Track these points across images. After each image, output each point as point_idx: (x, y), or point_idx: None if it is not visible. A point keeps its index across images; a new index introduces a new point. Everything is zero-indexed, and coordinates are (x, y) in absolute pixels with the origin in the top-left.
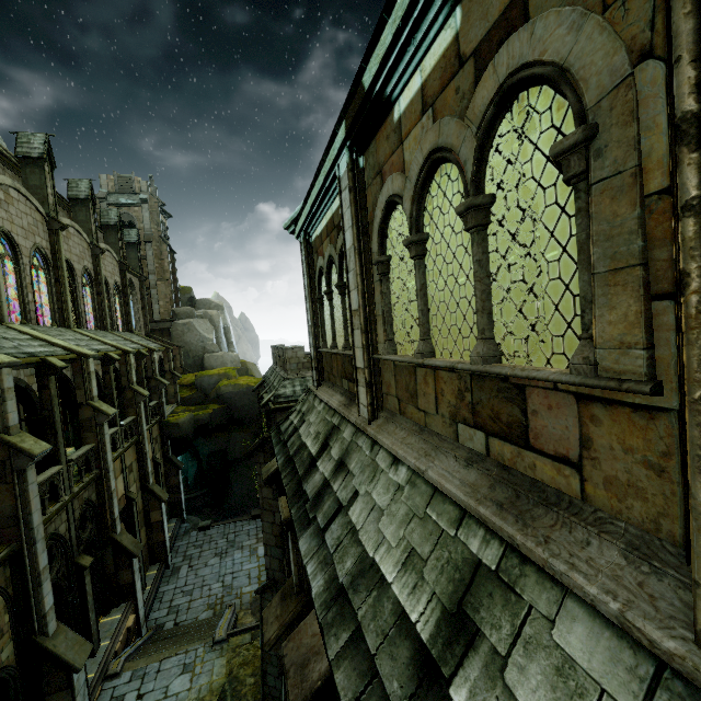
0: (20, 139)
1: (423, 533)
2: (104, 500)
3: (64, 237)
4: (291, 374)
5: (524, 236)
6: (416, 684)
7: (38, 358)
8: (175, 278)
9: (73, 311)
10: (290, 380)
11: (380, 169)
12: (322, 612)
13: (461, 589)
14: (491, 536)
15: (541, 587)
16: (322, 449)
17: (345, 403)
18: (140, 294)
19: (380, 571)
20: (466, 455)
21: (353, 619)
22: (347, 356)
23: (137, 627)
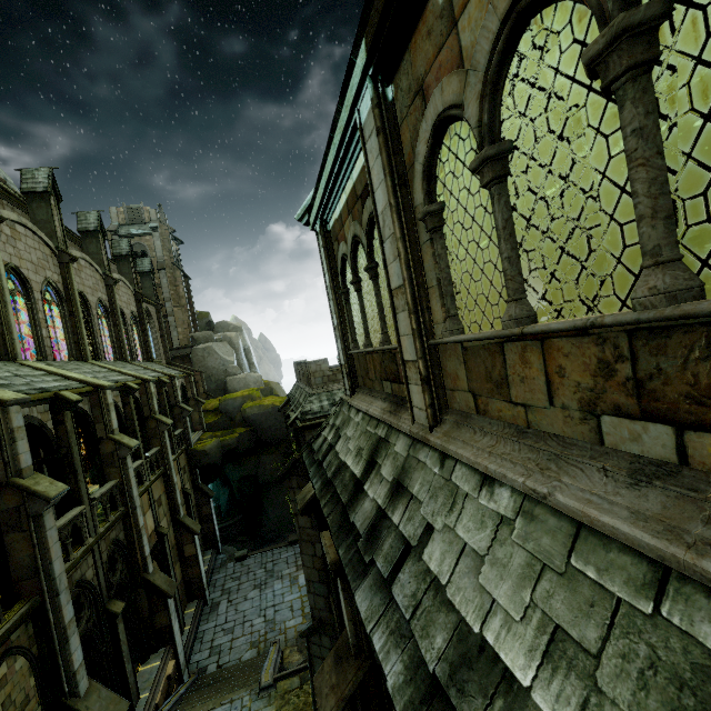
0: (24, 175)
1: (573, 602)
2: (133, 538)
3: (75, 269)
4: (317, 388)
5: (569, 202)
6: None
7: (51, 393)
8: (192, 304)
9: (91, 344)
10: (316, 395)
11: (420, 85)
12: None
13: None
14: None
15: None
16: (368, 469)
17: (390, 410)
18: (158, 322)
19: (500, 661)
20: (625, 465)
21: None
22: (387, 352)
23: (178, 673)
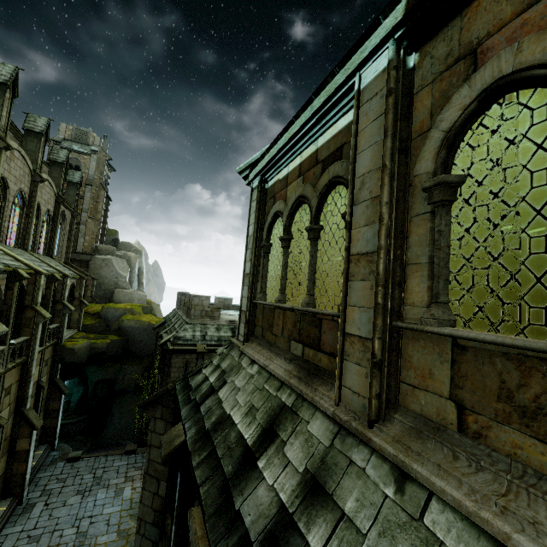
0: None
1: None
2: None
3: (7, 157)
4: (194, 319)
5: None
6: None
7: None
8: (105, 220)
9: None
10: (192, 325)
11: (471, 49)
12: None
13: None
14: None
15: None
16: (265, 439)
17: (299, 375)
18: (69, 226)
19: None
20: None
21: None
22: (310, 314)
23: None
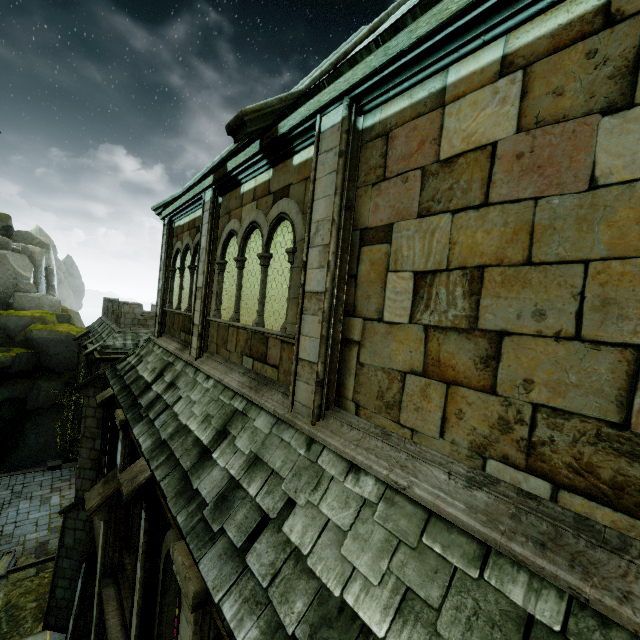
0: None
1: (215, 406)
2: None
3: None
4: (125, 328)
5: None
6: (199, 459)
7: None
8: None
9: None
10: (123, 333)
11: (230, 211)
12: (149, 454)
13: (227, 421)
14: (244, 399)
15: (255, 410)
16: (157, 378)
17: (181, 348)
18: None
19: (189, 428)
20: (244, 371)
21: (169, 451)
22: (188, 316)
23: None
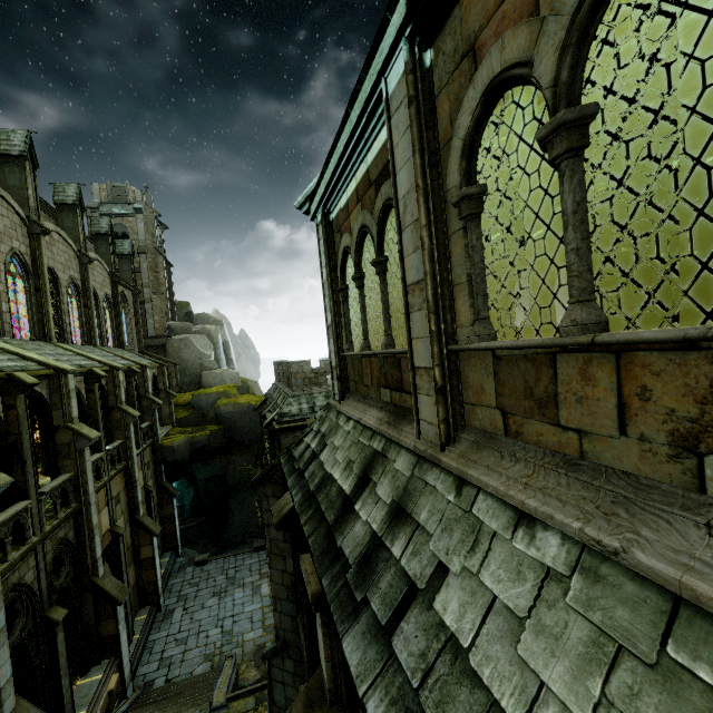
0: None
1: (676, 712)
2: (84, 538)
3: (47, 243)
4: (297, 390)
5: None
6: None
7: (4, 373)
8: (172, 292)
9: (57, 324)
10: (296, 397)
11: (471, 45)
12: None
13: None
14: None
15: None
16: (360, 485)
17: (389, 420)
18: (134, 308)
19: None
20: None
21: None
22: (390, 356)
23: (121, 687)
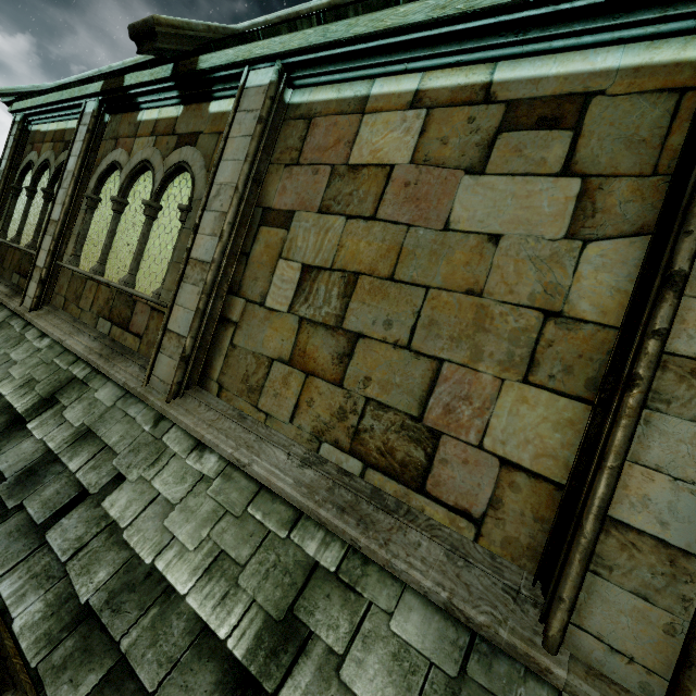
0: None
1: (45, 370)
2: None
3: None
4: None
5: None
6: (5, 428)
7: None
8: None
9: None
10: None
11: (118, 137)
12: None
13: (58, 389)
14: (88, 366)
15: (101, 381)
16: None
17: (8, 294)
18: None
19: None
20: (97, 335)
21: None
22: (29, 254)
23: None
